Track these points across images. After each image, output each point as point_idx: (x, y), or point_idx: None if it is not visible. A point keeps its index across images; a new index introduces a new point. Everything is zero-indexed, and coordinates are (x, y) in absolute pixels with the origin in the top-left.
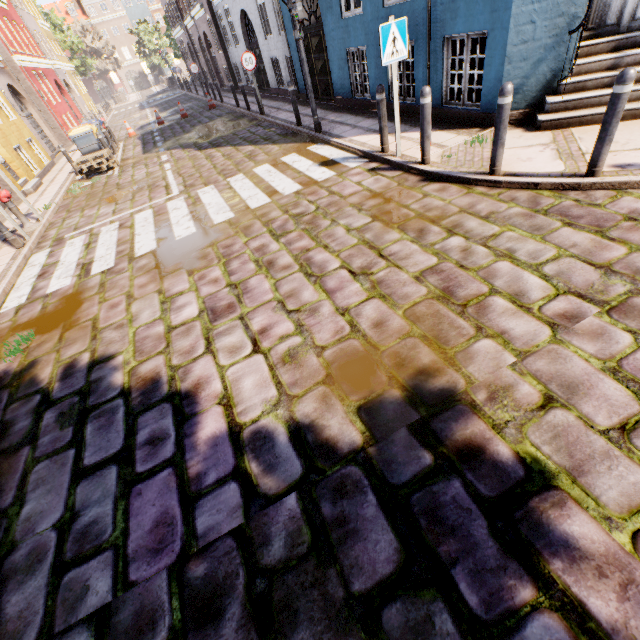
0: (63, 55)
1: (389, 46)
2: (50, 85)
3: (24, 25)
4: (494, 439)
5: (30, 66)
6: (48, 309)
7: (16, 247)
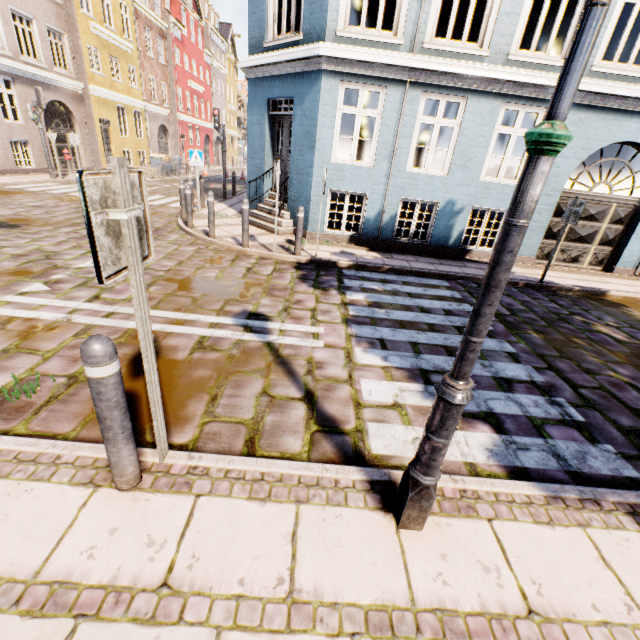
0: (236, 126)
1: (194, 159)
2: (199, 135)
3: (211, 103)
4: (2, 230)
5: (189, 122)
6: (13, 191)
7: (51, 178)
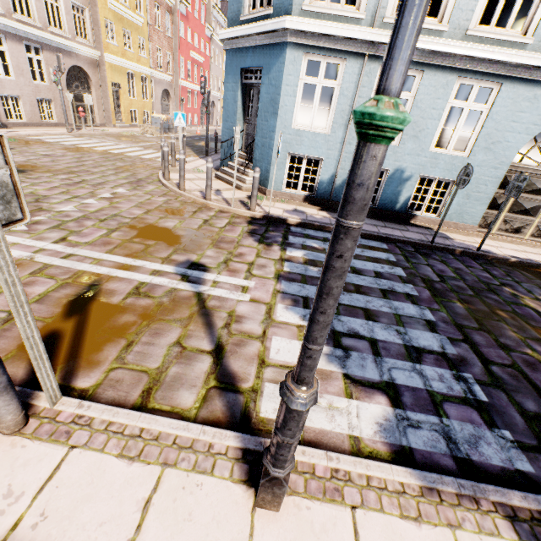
0: None
1: (178, 120)
2: (197, 99)
3: (209, 71)
4: None
5: (188, 87)
6: (33, 141)
7: (67, 131)
